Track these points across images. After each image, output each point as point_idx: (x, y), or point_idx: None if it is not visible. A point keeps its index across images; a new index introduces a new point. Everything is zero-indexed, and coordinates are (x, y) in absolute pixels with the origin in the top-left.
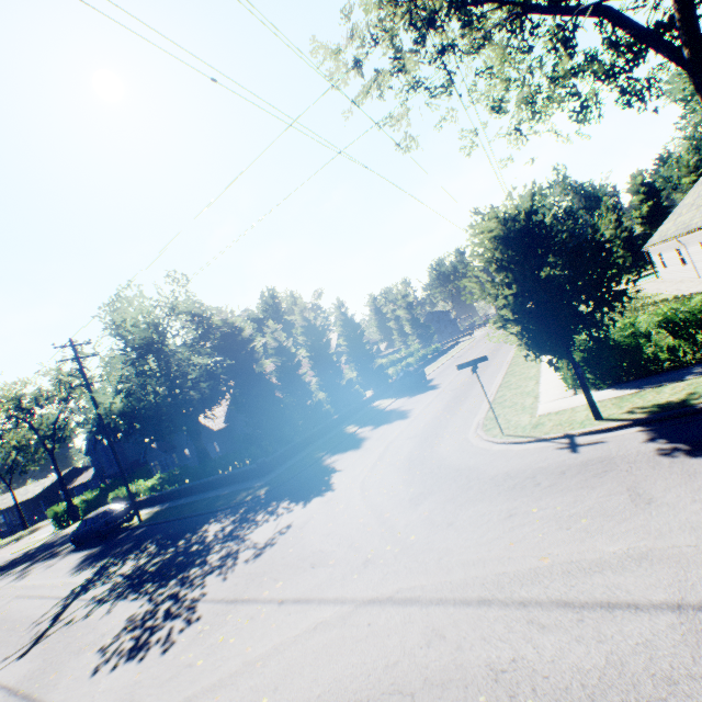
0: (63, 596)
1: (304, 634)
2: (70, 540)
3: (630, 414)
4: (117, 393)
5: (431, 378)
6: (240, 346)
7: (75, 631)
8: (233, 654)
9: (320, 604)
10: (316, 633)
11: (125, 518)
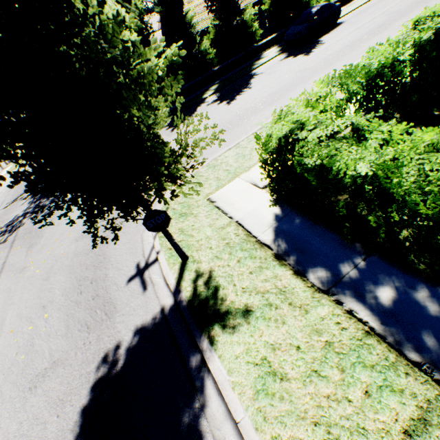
0: None
1: None
2: None
3: (193, 279)
4: None
5: (340, 23)
6: None
7: (15, 207)
8: None
9: None
10: None
11: None
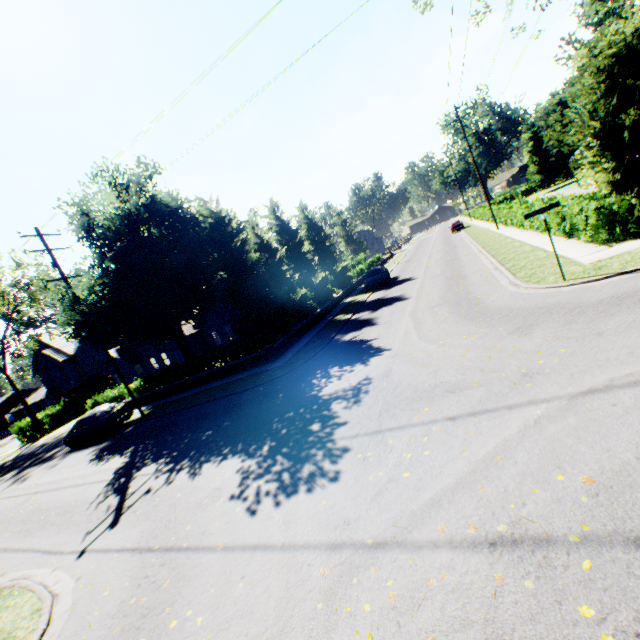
0: (107, 479)
1: (529, 429)
2: (64, 442)
3: None
4: (105, 286)
5: (395, 276)
6: (230, 237)
7: (168, 495)
8: (445, 461)
9: (514, 409)
10: (546, 425)
11: (125, 415)
